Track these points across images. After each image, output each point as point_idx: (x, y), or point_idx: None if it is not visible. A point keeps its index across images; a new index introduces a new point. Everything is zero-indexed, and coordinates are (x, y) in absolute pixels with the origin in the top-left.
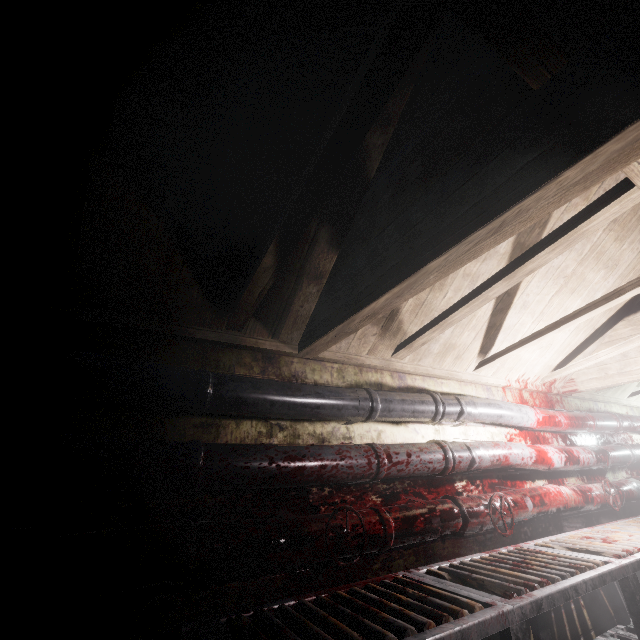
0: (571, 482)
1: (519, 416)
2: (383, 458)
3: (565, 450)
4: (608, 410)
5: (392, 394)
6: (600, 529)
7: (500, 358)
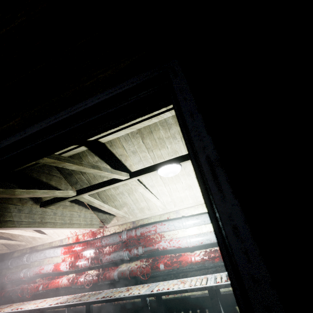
0: (90, 272)
1: (53, 254)
2: (5, 278)
3: (73, 262)
4: (145, 223)
5: (14, 259)
6: (61, 297)
7: (42, 237)
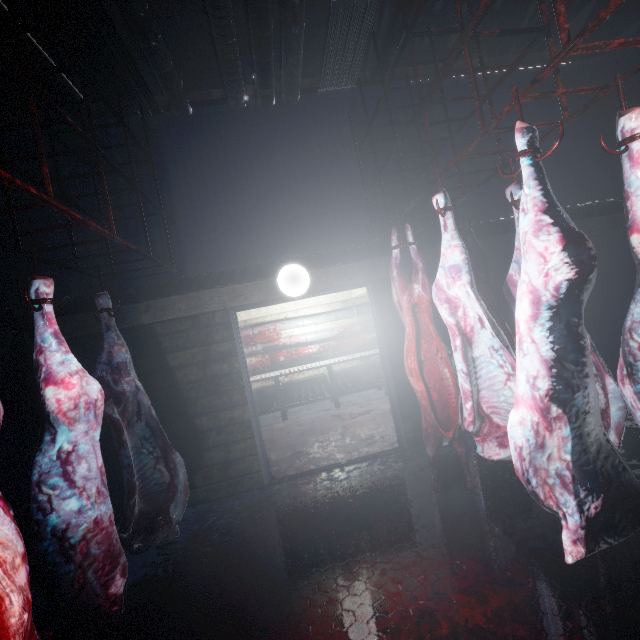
0: None
1: None
2: None
3: None
4: (259, 322)
5: None
6: None
7: None
